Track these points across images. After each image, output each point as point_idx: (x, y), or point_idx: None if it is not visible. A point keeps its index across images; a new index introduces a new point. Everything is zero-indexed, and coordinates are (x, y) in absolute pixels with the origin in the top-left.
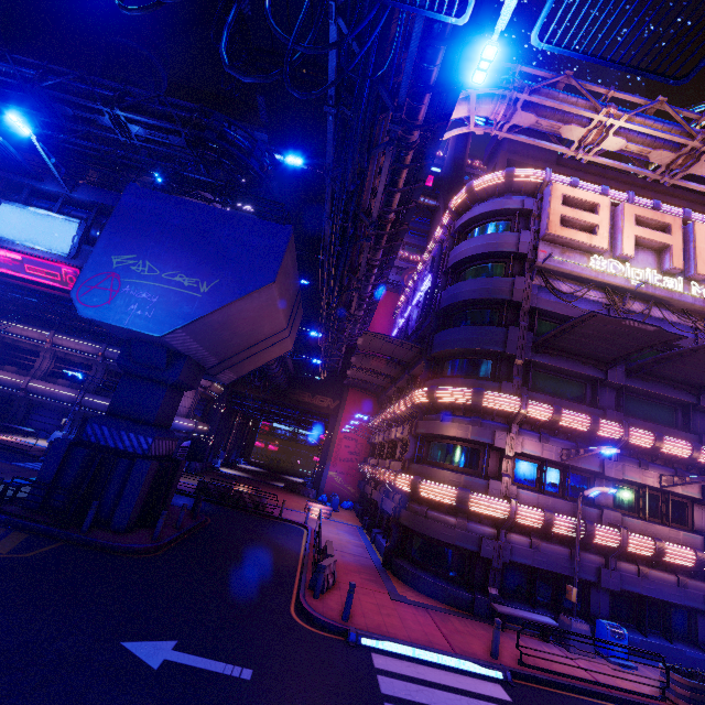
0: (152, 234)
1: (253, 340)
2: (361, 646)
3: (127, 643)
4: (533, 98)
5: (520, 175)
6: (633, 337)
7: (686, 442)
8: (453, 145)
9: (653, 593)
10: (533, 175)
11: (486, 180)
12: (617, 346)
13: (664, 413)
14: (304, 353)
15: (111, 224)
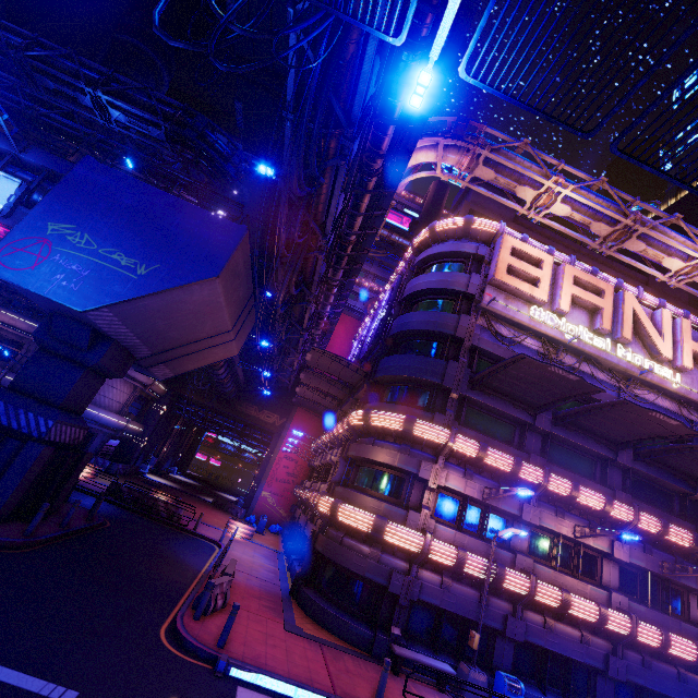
0: (99, 208)
1: (194, 337)
2: (229, 677)
3: None
4: (493, 156)
5: (477, 223)
6: (559, 385)
7: (601, 494)
8: (431, 195)
9: (557, 647)
10: (489, 225)
11: (447, 222)
12: (545, 392)
13: (585, 465)
14: (259, 365)
15: (56, 191)
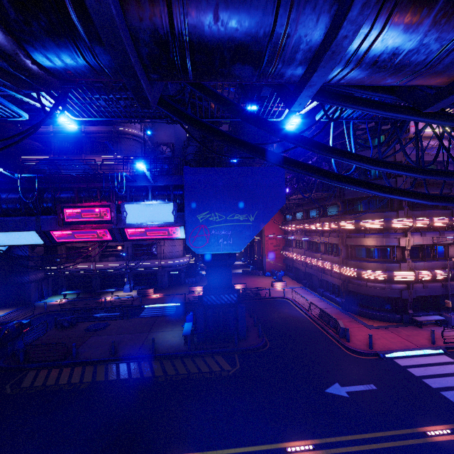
0: (211, 195)
1: None
2: (387, 358)
3: (327, 390)
4: None
5: None
6: None
7: None
8: None
9: None
10: None
11: None
12: None
13: None
14: None
15: (187, 196)
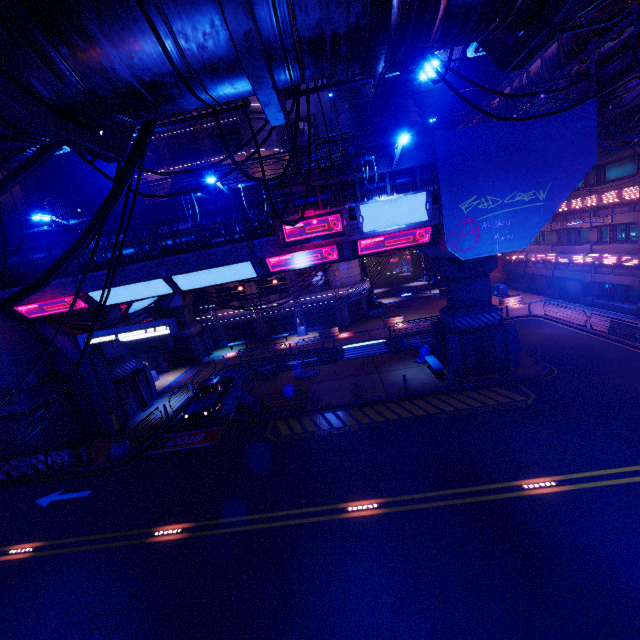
0: (478, 171)
1: None
2: None
3: None
4: None
5: None
6: None
7: None
8: None
9: None
10: None
11: None
12: None
13: None
14: None
15: (443, 179)
